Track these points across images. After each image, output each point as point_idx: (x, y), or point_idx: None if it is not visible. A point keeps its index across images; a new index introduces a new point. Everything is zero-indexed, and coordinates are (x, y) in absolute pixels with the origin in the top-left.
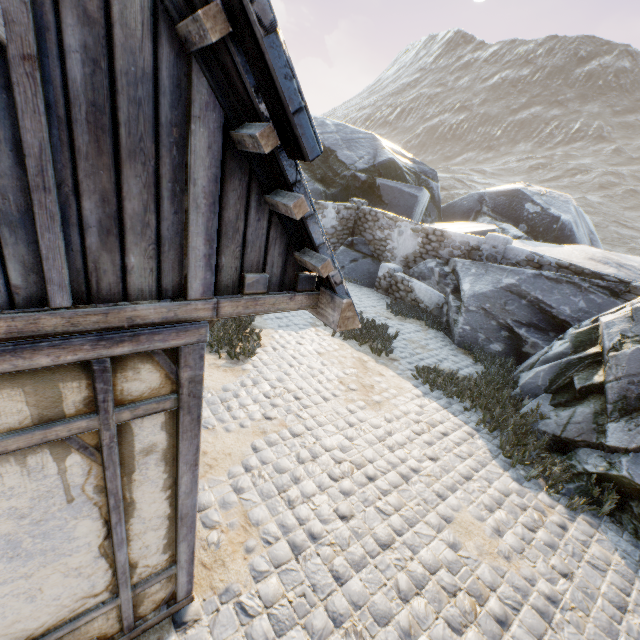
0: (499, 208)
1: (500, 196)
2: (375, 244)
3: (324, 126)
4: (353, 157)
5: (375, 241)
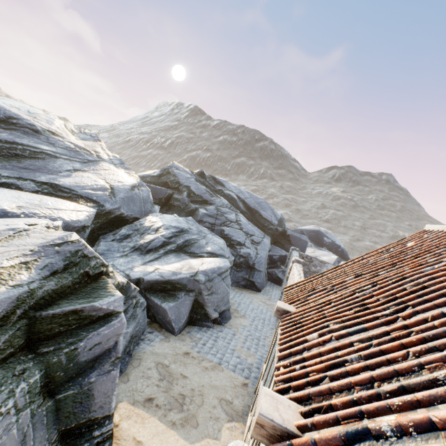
0: (312, 238)
1: (311, 232)
2: (310, 274)
3: (243, 193)
4: (268, 215)
5: (310, 272)
